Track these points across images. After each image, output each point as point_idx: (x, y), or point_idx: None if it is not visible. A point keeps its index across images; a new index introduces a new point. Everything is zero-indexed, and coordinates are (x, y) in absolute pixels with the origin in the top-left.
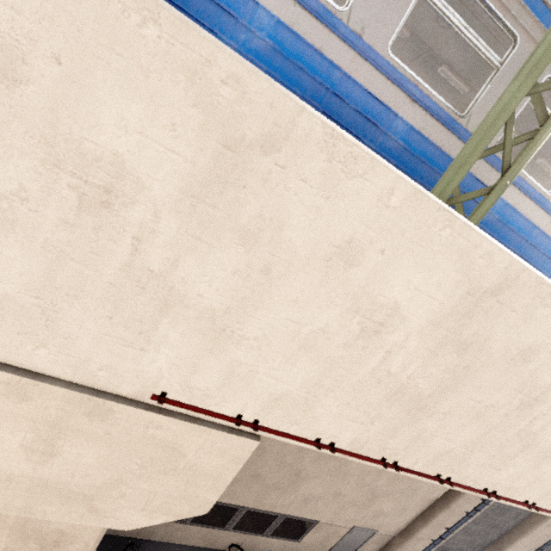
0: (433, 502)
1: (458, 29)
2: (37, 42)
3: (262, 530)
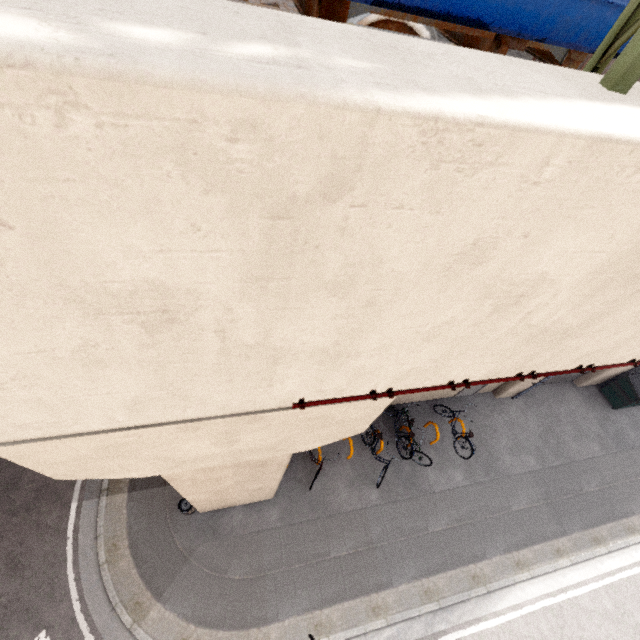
0: None
1: None
2: None
3: None
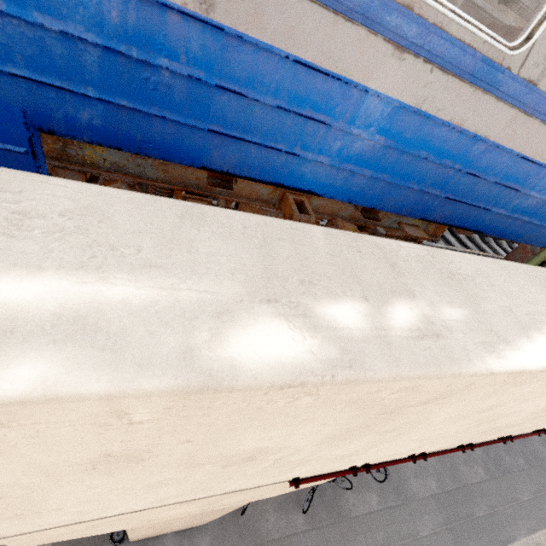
0: None
1: None
2: (160, 443)
3: None
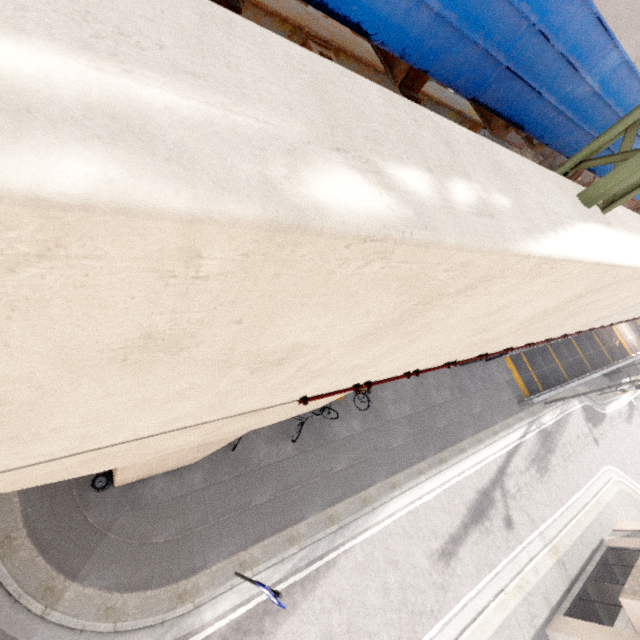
0: None
1: None
2: (210, 321)
3: None
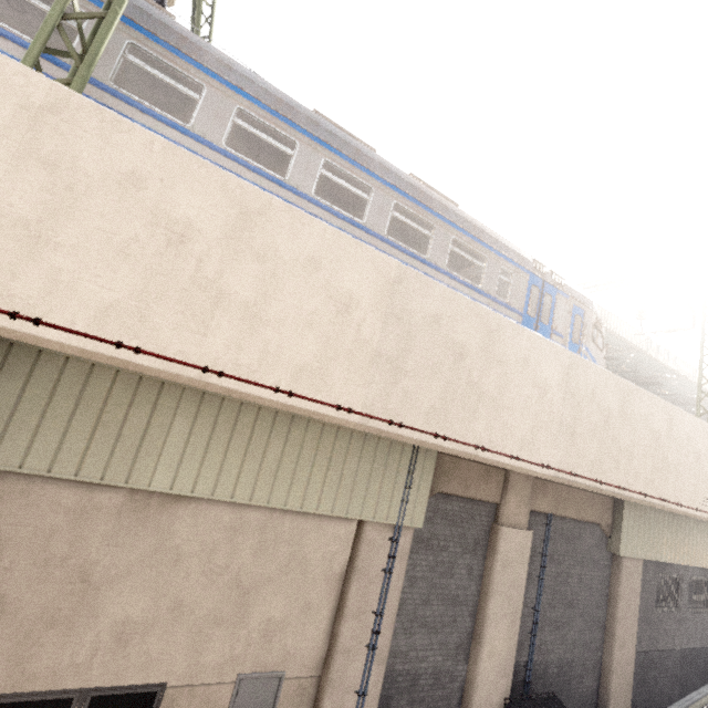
0: (343, 578)
1: (30, 2)
2: None
3: None
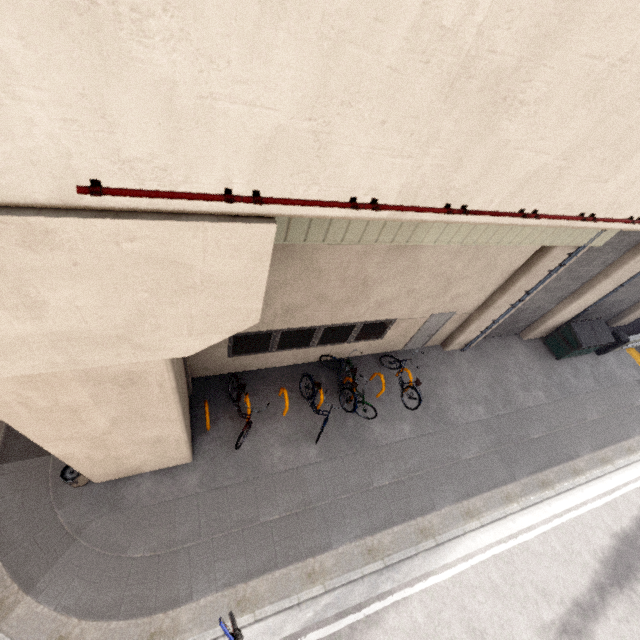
0: (514, 272)
1: None
2: None
3: (344, 340)
